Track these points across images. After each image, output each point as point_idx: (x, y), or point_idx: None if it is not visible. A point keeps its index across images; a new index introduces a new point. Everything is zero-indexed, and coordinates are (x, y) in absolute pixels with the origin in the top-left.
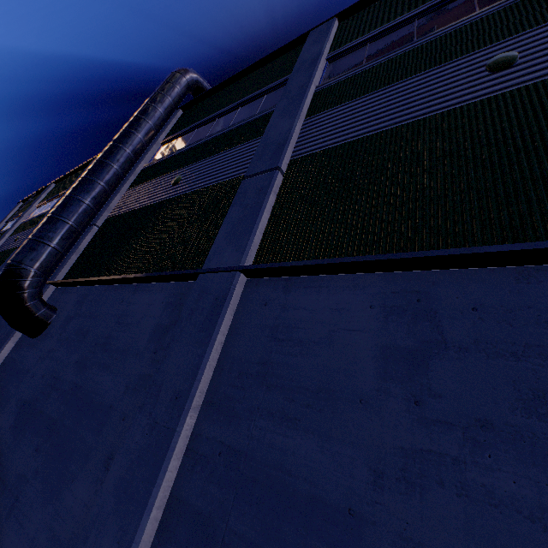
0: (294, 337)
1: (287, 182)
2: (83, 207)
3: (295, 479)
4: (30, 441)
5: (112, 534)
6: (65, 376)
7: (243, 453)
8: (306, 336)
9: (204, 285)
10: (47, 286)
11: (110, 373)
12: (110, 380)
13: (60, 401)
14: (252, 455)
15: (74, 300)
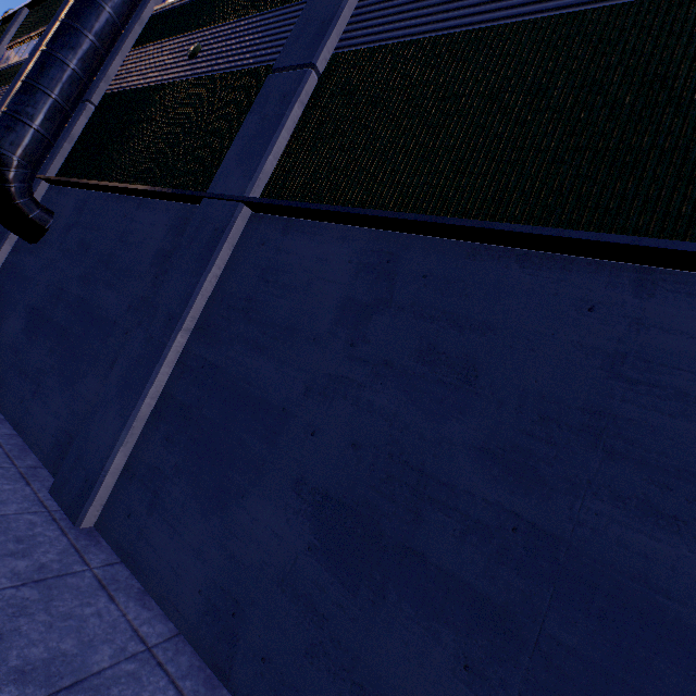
0: (279, 280)
1: (320, 90)
2: (68, 74)
3: (253, 388)
4: (44, 343)
5: (116, 410)
6: (70, 289)
7: (220, 368)
8: (290, 281)
9: (206, 212)
10: (38, 182)
11: (114, 292)
12: (114, 298)
13: (67, 311)
14: (226, 370)
15: (72, 206)
